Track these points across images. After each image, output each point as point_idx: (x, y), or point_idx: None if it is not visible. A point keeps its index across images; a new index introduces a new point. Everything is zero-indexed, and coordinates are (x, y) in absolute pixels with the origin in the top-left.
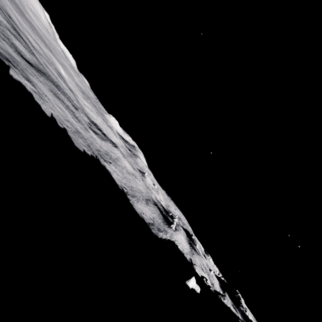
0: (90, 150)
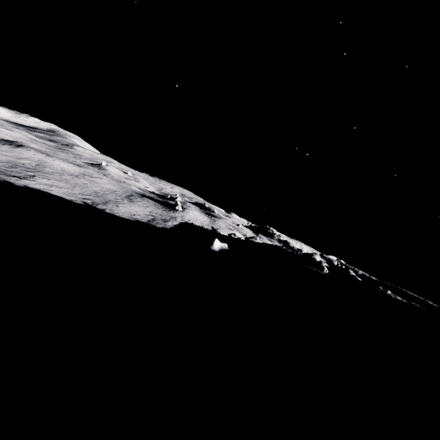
0: None
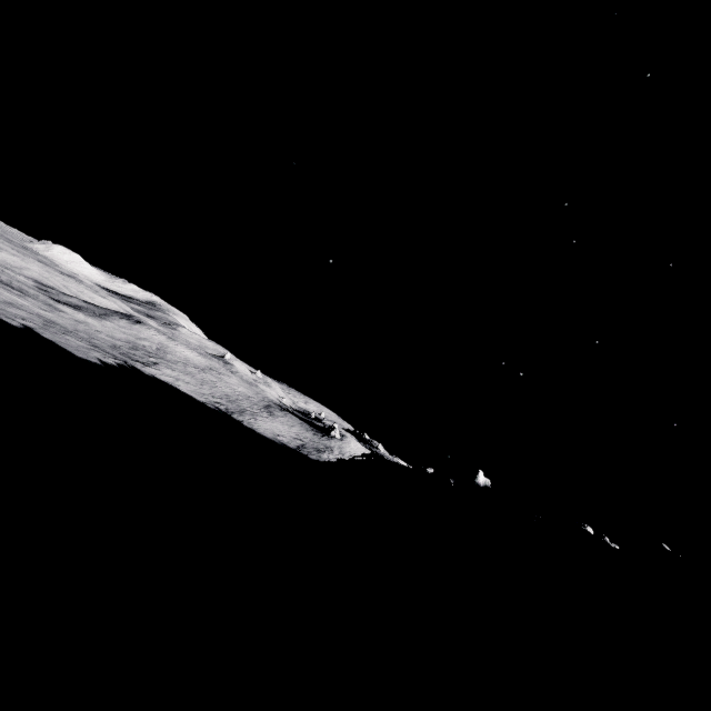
0: (106, 354)
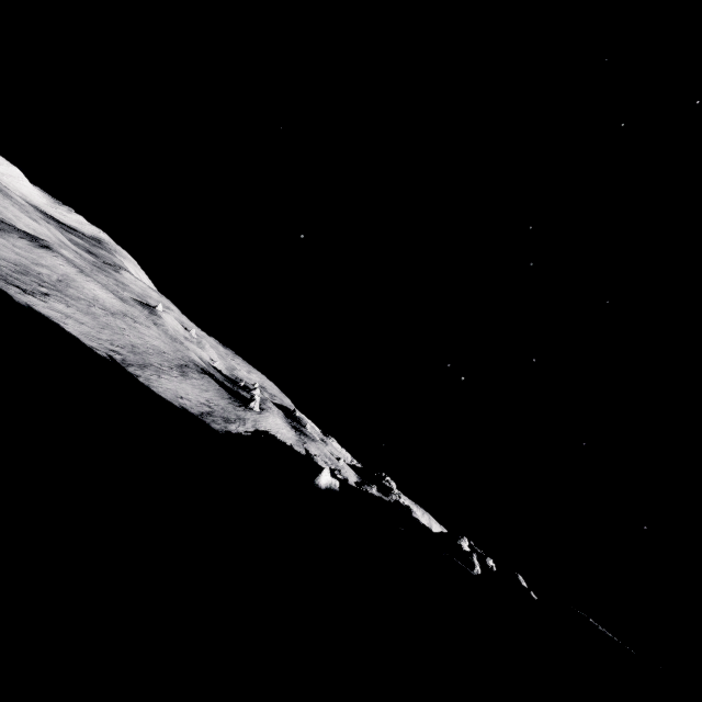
0: None
